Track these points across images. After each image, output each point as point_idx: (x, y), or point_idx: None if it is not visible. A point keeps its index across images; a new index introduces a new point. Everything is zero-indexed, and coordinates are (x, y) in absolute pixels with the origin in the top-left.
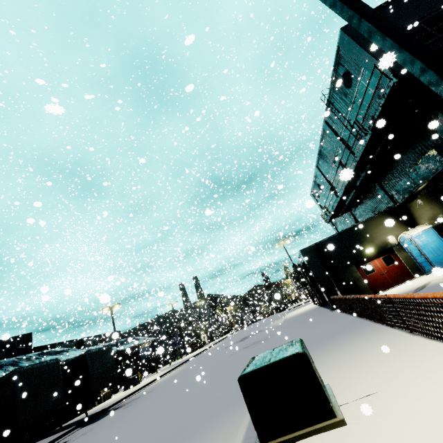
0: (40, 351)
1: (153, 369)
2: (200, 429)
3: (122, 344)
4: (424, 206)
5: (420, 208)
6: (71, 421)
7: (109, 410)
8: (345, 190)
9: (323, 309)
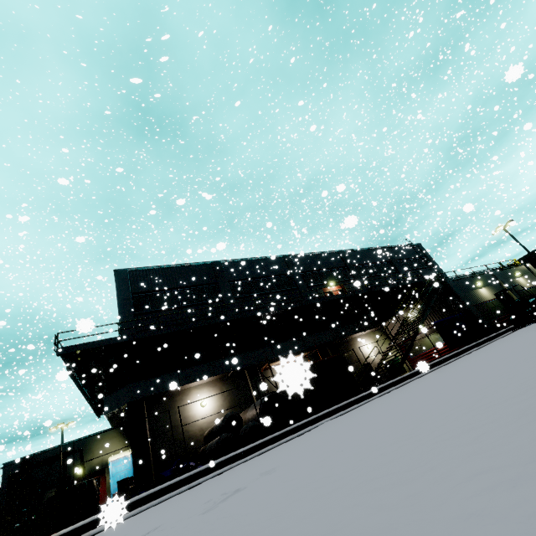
0: None
1: None
2: None
3: None
4: None
5: None
6: None
7: None
8: (88, 397)
9: None
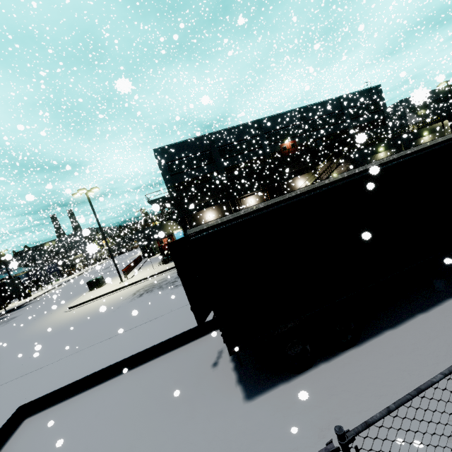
0: None
1: (36, 289)
2: (78, 295)
3: None
4: None
5: None
6: None
7: (21, 306)
8: None
9: None
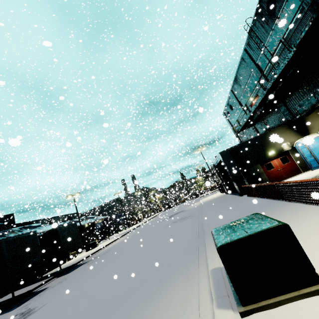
0: (21, 226)
1: (105, 237)
2: (159, 283)
3: (82, 221)
4: (318, 118)
5: (314, 120)
6: (49, 272)
7: (77, 265)
8: (258, 105)
9: (231, 195)
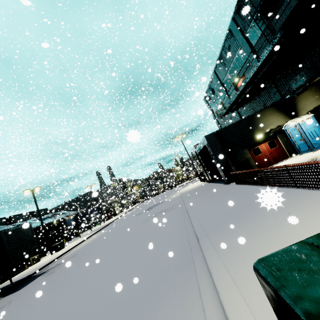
0: None
1: (77, 235)
2: None
3: (49, 218)
4: (311, 98)
5: (306, 100)
6: None
7: (33, 276)
8: (248, 82)
9: (215, 184)
